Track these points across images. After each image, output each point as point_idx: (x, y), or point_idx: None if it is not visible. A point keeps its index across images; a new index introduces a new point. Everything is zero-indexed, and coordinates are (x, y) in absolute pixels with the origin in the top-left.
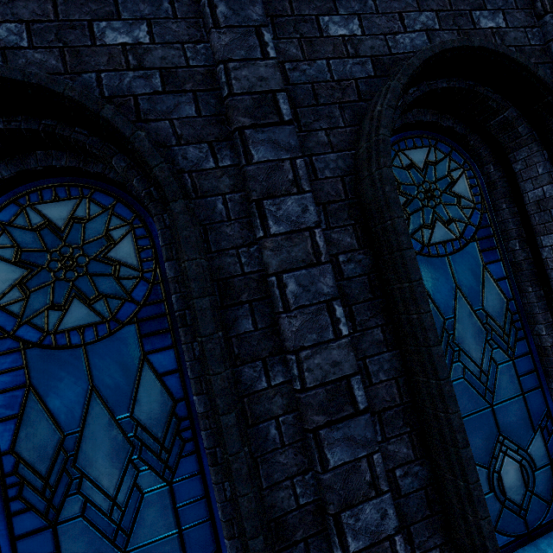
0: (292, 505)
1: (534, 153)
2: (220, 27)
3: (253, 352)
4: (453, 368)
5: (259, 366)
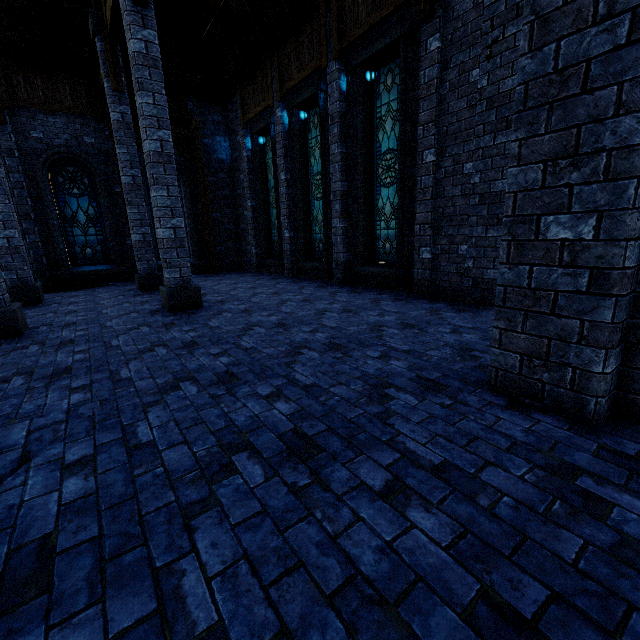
0: None
1: (96, 178)
2: None
3: None
4: (74, 224)
5: None
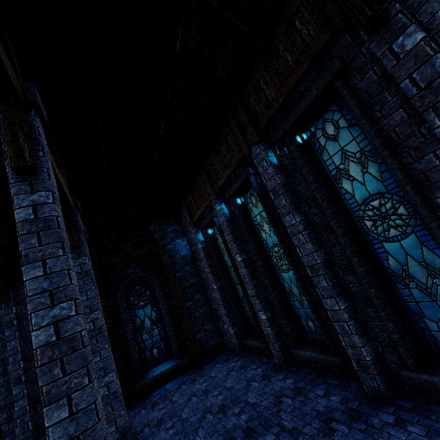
0: (5, 403)
1: None
2: (3, 309)
3: (1, 374)
4: None
5: (2, 377)
